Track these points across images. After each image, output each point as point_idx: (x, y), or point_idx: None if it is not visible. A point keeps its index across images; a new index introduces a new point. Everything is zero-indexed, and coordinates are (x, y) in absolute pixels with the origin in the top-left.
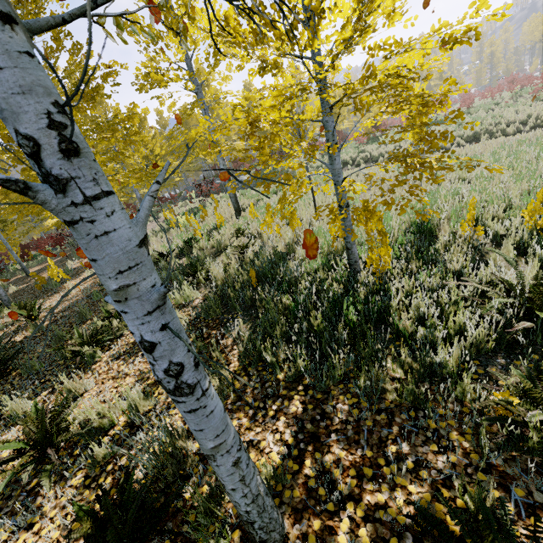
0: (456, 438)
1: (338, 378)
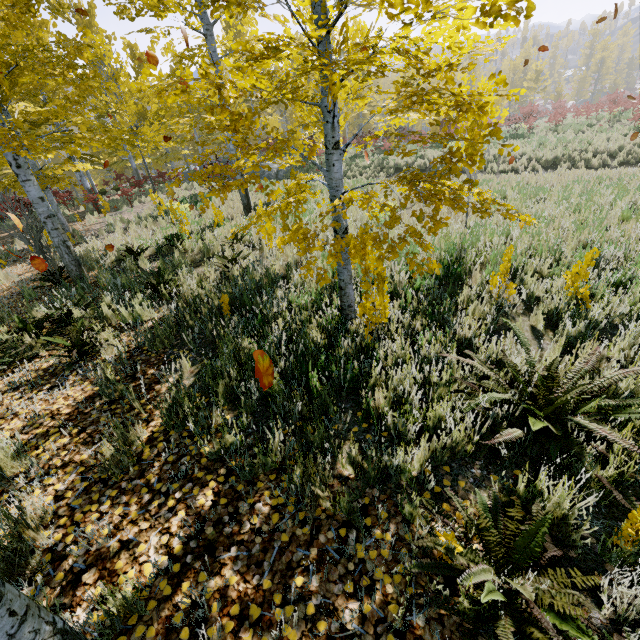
0: (382, 577)
1: (272, 465)
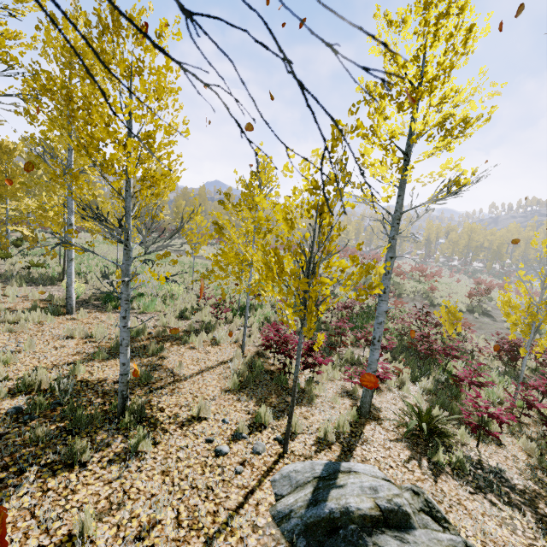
0: None
1: None
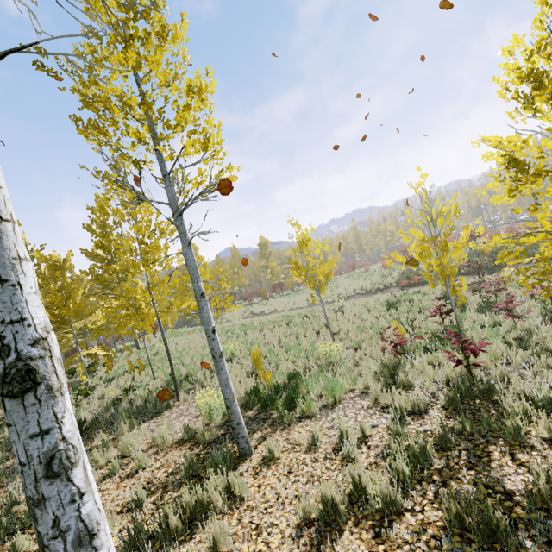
0: None
1: None
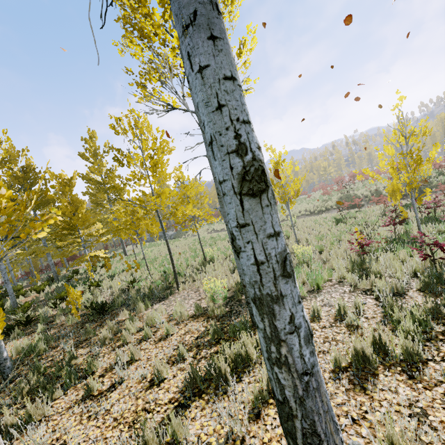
0: None
1: None
